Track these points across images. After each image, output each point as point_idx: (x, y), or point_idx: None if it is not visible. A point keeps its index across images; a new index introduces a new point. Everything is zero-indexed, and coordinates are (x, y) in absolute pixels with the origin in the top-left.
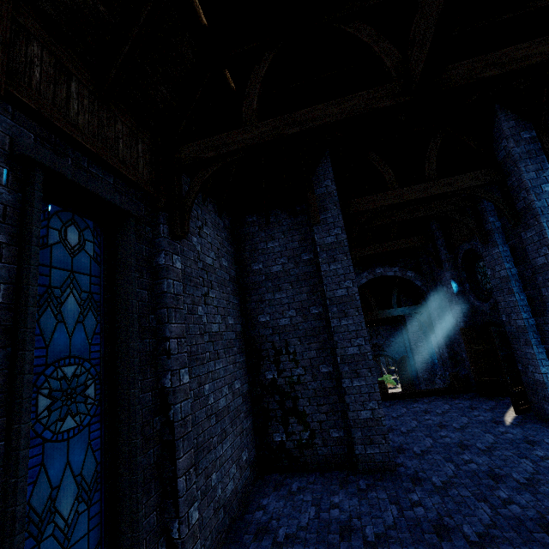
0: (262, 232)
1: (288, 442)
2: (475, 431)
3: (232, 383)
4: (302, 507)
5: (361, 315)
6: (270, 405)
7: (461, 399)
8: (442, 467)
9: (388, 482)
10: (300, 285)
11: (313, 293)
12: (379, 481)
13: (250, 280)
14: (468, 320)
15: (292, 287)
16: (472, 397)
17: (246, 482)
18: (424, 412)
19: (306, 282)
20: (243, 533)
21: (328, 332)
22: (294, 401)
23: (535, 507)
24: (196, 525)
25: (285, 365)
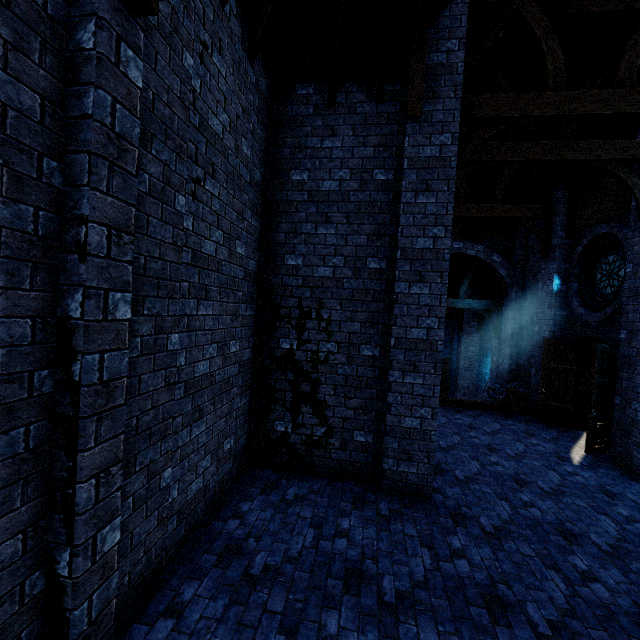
0: (318, 119)
1: (294, 435)
2: (535, 465)
3: (226, 342)
4: (296, 526)
5: (445, 284)
6: (279, 384)
7: (514, 420)
8: (493, 505)
9: (419, 512)
10: (361, 220)
11: (378, 237)
12: (407, 509)
13: (283, 195)
14: (558, 330)
15: (347, 221)
16: (528, 421)
17: (225, 477)
18: (469, 427)
19: (371, 218)
20: (202, 551)
21: (387, 300)
22: (314, 385)
23: (630, 594)
24: (112, 552)
25: (311, 335)
